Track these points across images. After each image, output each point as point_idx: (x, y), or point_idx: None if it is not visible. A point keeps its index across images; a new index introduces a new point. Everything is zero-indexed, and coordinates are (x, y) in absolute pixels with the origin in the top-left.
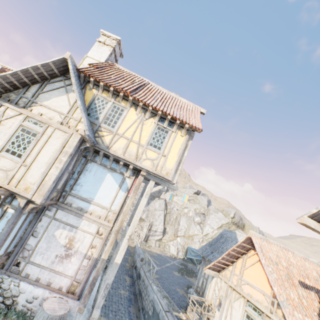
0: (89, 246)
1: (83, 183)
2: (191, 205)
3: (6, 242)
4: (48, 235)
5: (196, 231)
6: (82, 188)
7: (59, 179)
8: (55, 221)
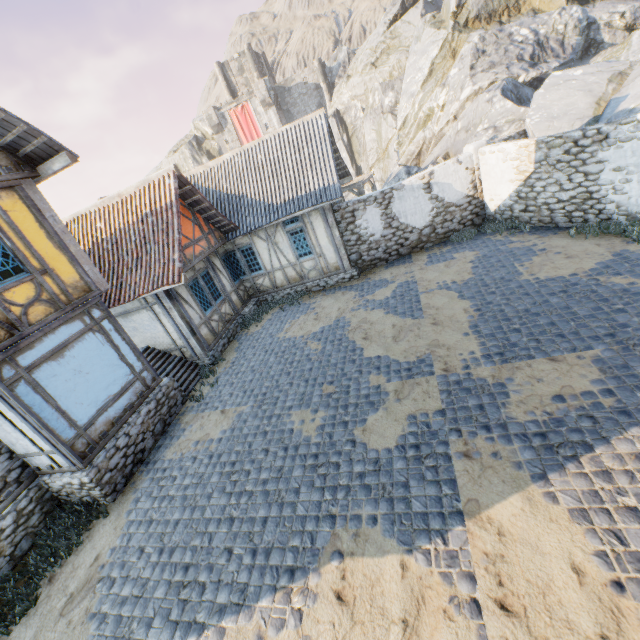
0: None
1: None
2: (378, 74)
3: None
4: None
5: (389, 132)
6: None
7: None
8: None
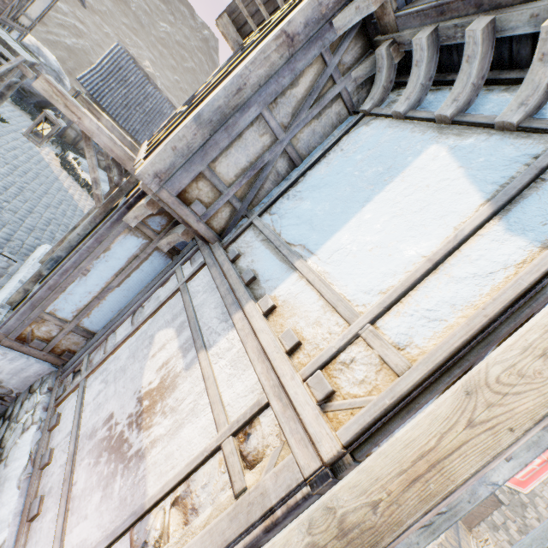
0: (175, 477)
1: (309, 191)
2: None
3: (77, 287)
4: (146, 333)
5: None
6: (297, 207)
7: (223, 125)
8: (180, 298)
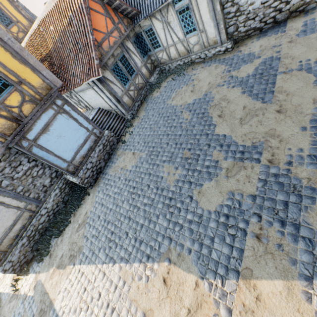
0: None
1: None
2: None
3: None
4: None
5: None
6: None
7: None
8: None
